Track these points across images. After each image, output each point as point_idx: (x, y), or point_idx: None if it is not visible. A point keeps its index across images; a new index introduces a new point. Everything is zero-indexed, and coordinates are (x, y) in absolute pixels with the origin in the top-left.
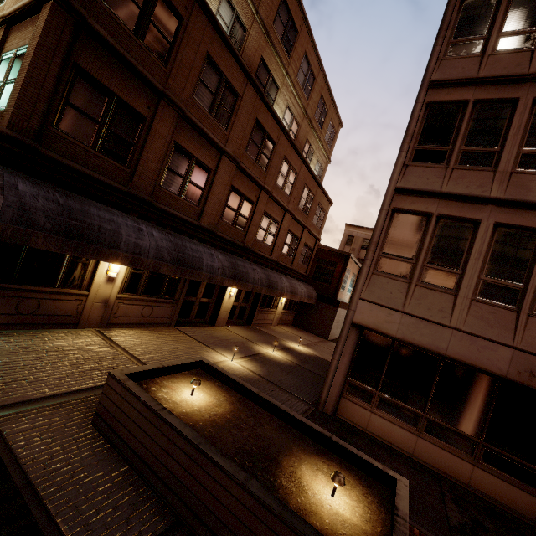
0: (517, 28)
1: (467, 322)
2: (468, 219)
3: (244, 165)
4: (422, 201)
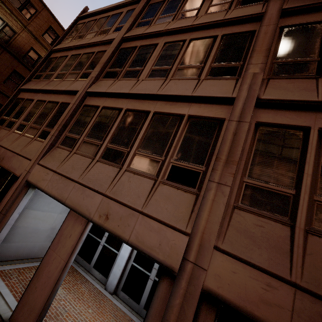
0: (81, 33)
1: (3, 140)
2: (32, 99)
3: (1, 89)
4: (26, 94)
